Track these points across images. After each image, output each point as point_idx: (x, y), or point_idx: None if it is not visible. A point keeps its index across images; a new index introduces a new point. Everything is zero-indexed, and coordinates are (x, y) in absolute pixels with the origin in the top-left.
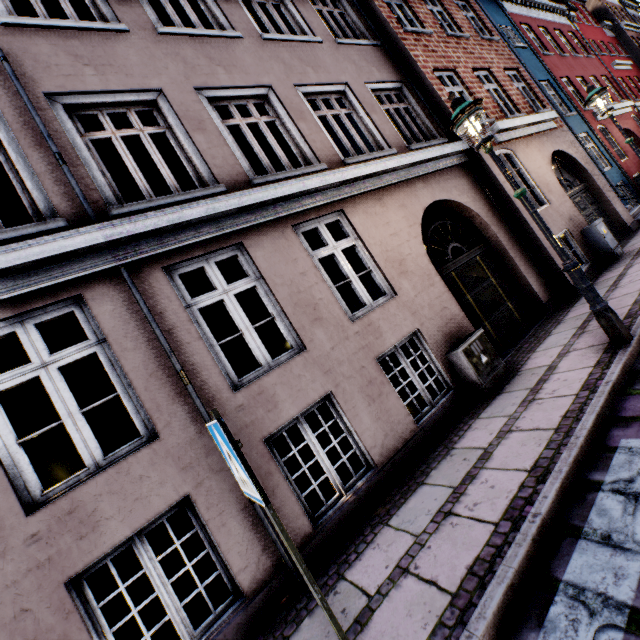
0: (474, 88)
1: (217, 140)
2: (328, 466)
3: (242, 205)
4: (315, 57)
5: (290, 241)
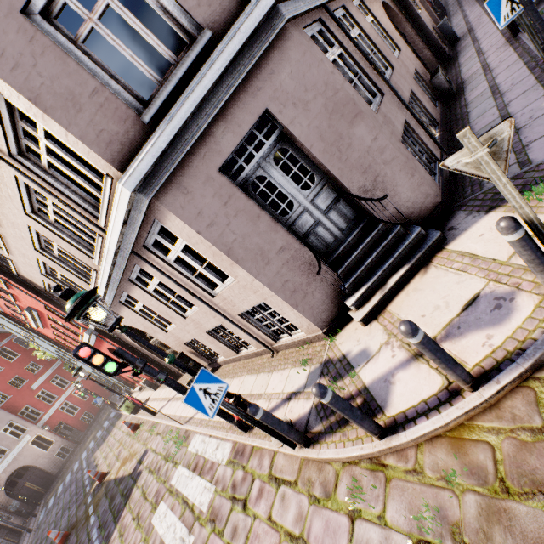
0: None
1: None
2: (426, 122)
3: None
4: None
5: (356, 10)
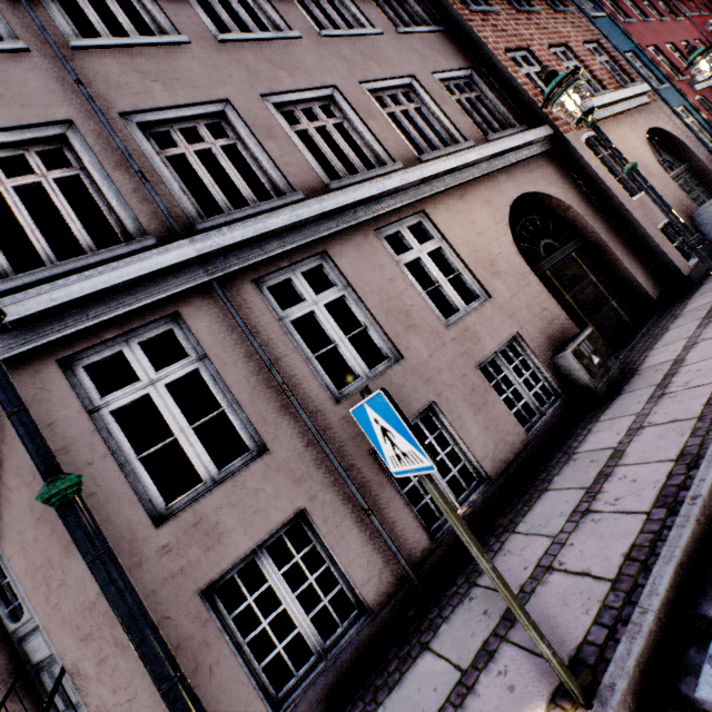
0: (552, 67)
1: (289, 147)
2: (439, 479)
3: (324, 211)
4: (377, 50)
5: (374, 246)
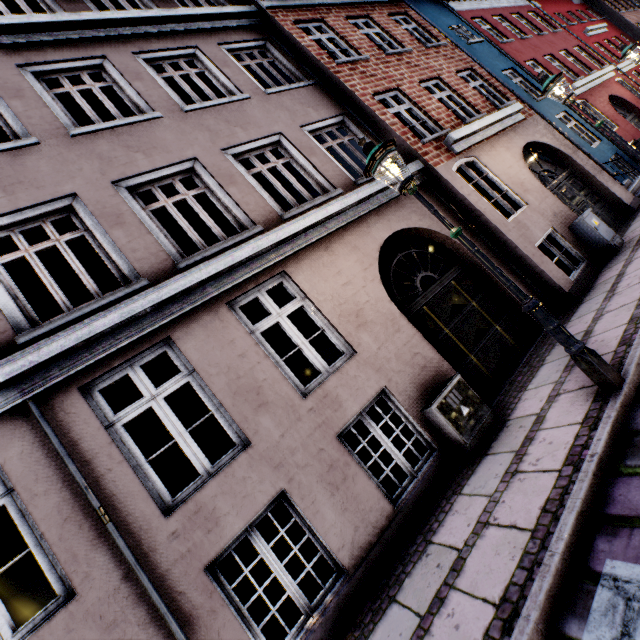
0: (423, 101)
1: (138, 231)
2: (287, 584)
3: (162, 299)
4: (243, 115)
5: (225, 321)
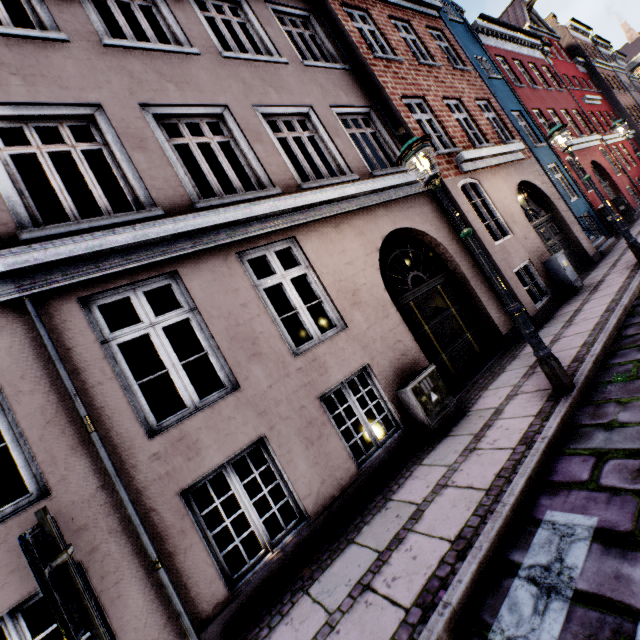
0: (443, 117)
1: (159, 160)
2: (254, 519)
3: (177, 231)
4: (279, 78)
5: (233, 269)
